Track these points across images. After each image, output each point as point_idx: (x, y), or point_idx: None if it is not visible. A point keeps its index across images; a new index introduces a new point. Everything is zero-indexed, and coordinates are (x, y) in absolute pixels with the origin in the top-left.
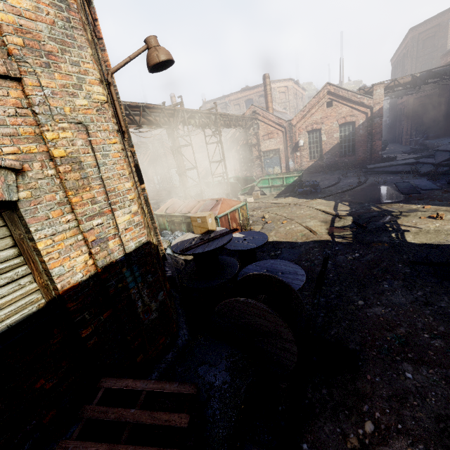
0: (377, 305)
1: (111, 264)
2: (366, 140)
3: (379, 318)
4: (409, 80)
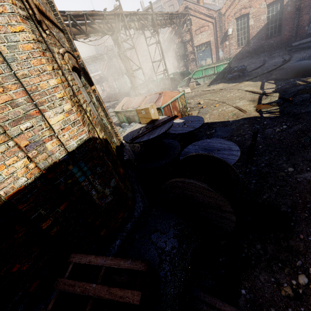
0: (307, 171)
1: (54, 164)
2: (293, 16)
3: (309, 182)
4: None
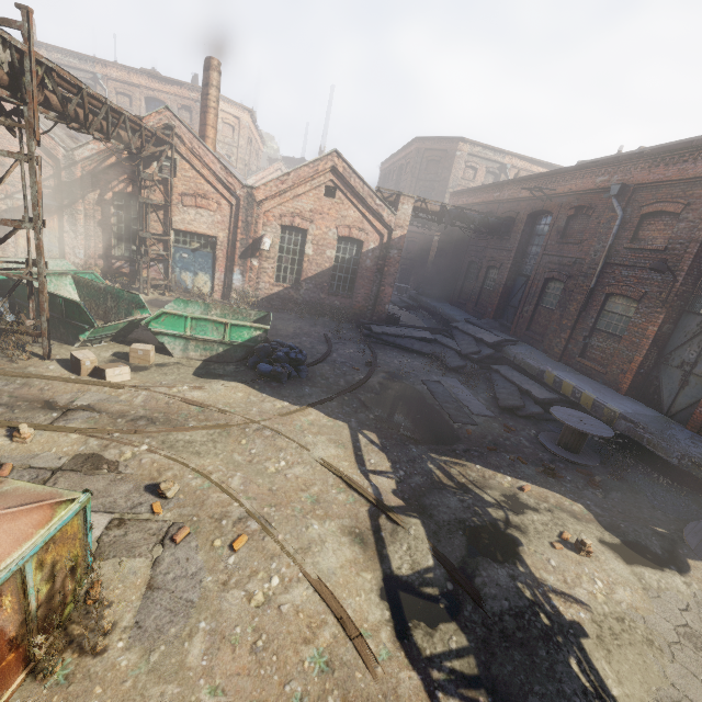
0: None
1: None
2: (373, 279)
3: None
4: (438, 210)
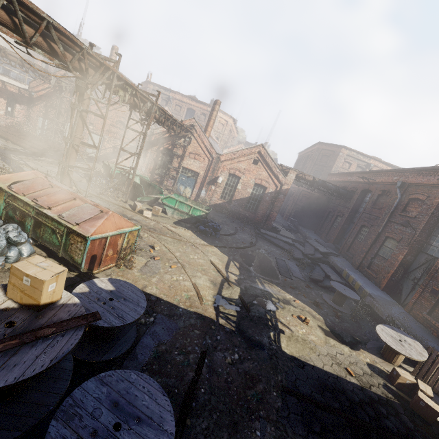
0: None
1: None
2: (268, 207)
3: None
4: (311, 180)
